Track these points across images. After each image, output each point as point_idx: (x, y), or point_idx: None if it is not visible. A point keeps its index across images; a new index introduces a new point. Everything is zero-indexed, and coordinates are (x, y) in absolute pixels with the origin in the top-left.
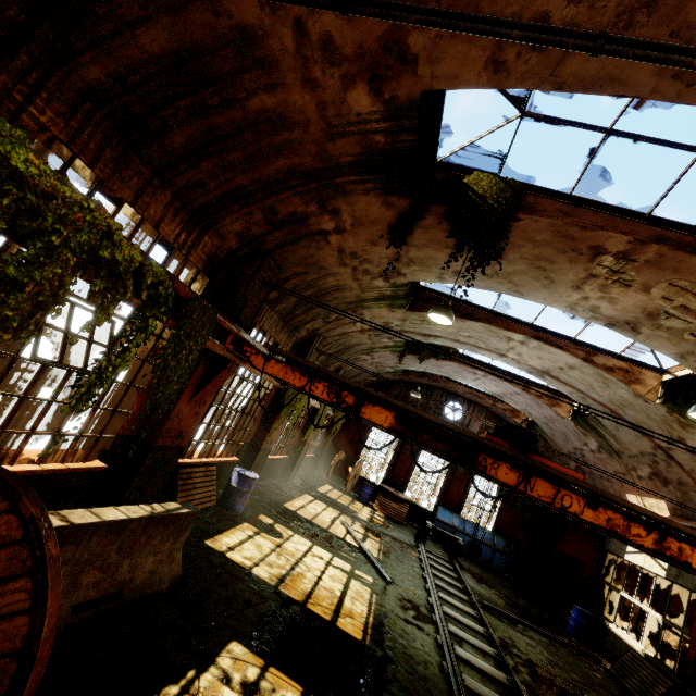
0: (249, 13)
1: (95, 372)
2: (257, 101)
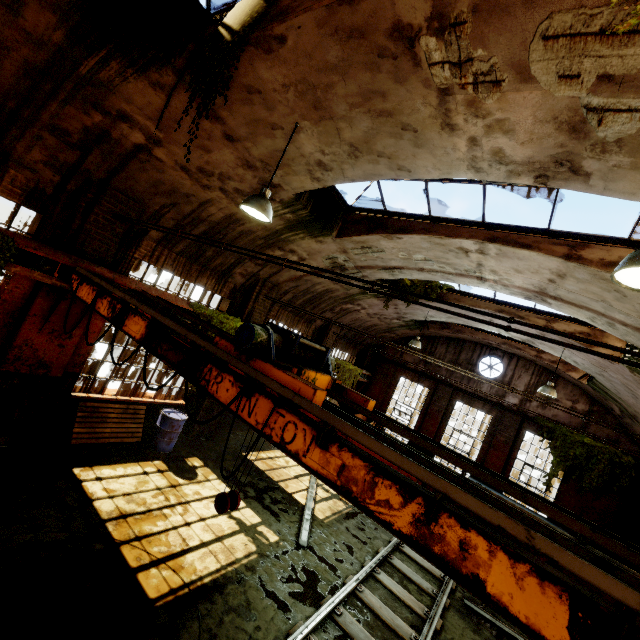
0: None
1: None
2: None
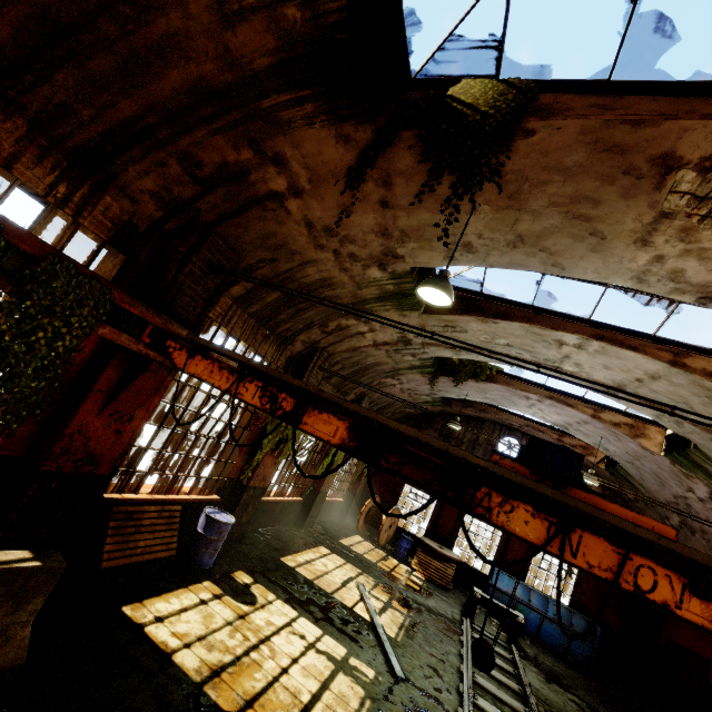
0: None
1: None
2: None
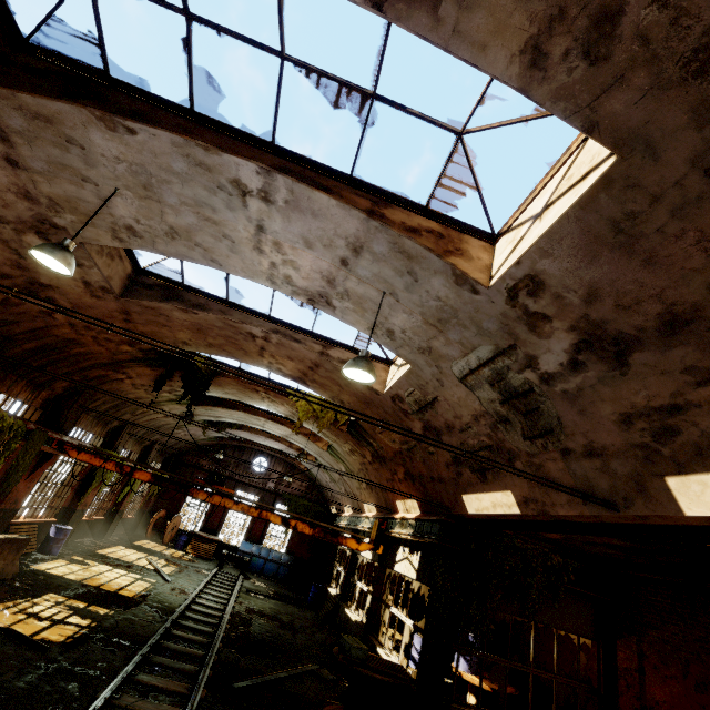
0: (72, 336)
1: None
2: (76, 350)
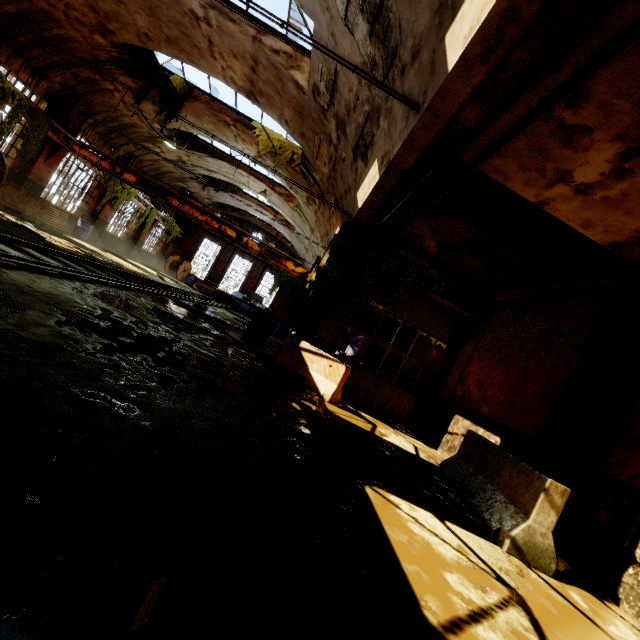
0: (45, 6)
1: (0, 129)
2: (55, 31)
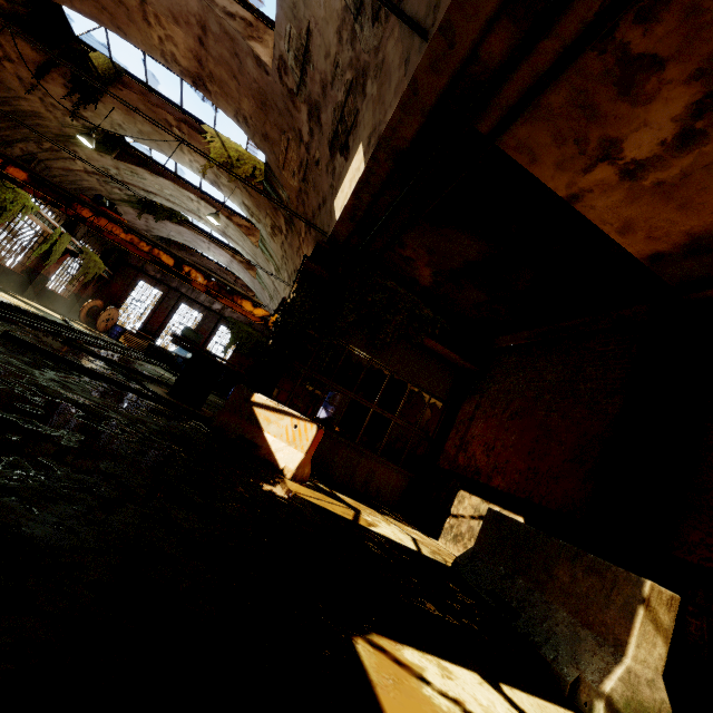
0: None
1: None
2: None
